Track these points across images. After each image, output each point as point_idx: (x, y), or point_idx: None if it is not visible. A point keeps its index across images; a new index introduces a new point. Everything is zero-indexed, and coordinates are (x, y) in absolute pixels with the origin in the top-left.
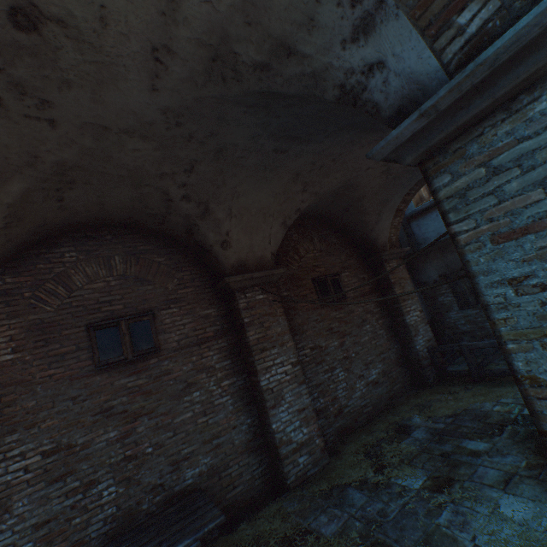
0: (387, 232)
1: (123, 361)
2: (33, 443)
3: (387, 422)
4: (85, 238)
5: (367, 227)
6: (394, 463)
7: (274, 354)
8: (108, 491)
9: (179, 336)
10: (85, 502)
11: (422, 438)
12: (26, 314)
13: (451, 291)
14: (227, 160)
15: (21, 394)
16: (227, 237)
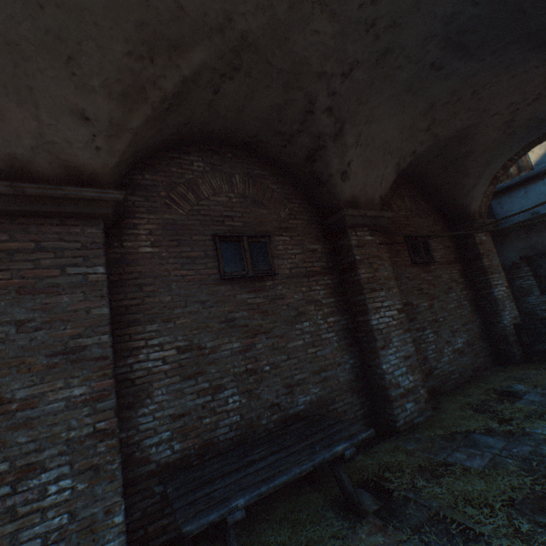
0: (479, 200)
1: (246, 276)
2: (169, 337)
3: (482, 388)
4: (209, 151)
5: (460, 192)
6: (519, 418)
7: (382, 296)
8: (233, 399)
9: (290, 264)
10: (214, 404)
11: (540, 400)
12: (162, 212)
13: (532, 274)
14: (384, 68)
15: (159, 287)
16: (347, 168)
